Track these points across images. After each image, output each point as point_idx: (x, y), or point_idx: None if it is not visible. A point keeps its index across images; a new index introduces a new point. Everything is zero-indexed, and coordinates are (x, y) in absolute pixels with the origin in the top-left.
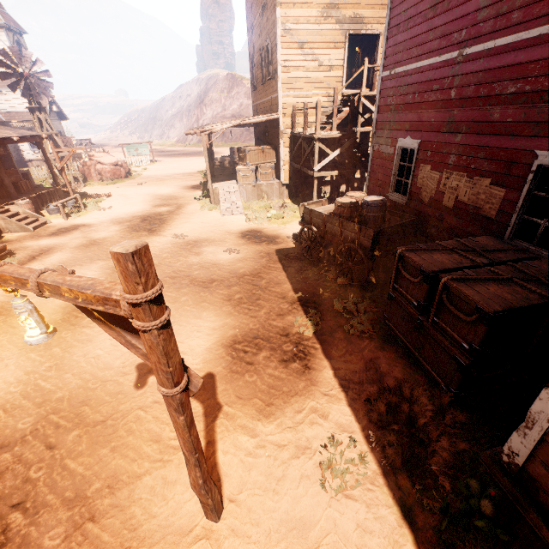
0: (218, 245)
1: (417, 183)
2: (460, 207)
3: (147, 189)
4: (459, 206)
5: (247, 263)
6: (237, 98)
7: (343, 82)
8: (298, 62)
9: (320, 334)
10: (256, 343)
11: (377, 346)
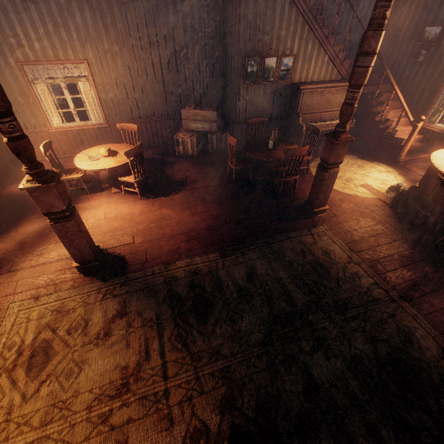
0: None
1: None
2: None
3: None
4: None
5: None
6: None
7: None
8: None
9: None
10: None
11: None
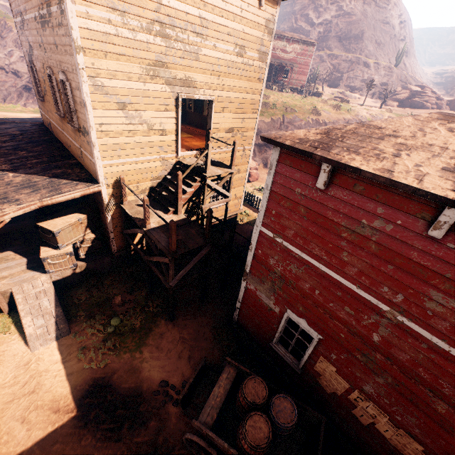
0: None
1: (315, 366)
2: (376, 432)
3: None
4: (375, 430)
5: None
6: (2, 44)
7: (178, 147)
8: (120, 125)
9: None
10: None
11: None
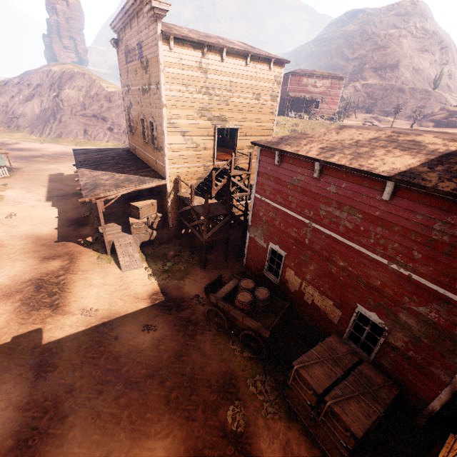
0: (133, 321)
1: (285, 276)
2: (315, 306)
3: (22, 226)
4: (314, 305)
5: (168, 344)
6: (97, 99)
7: (215, 158)
8: (180, 144)
9: (248, 425)
10: (206, 455)
11: (286, 426)
